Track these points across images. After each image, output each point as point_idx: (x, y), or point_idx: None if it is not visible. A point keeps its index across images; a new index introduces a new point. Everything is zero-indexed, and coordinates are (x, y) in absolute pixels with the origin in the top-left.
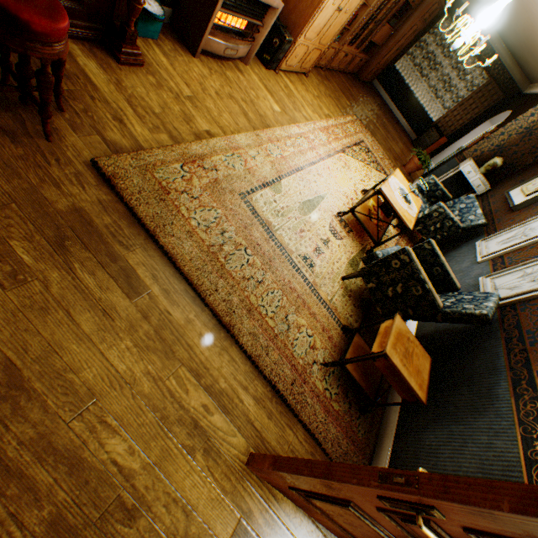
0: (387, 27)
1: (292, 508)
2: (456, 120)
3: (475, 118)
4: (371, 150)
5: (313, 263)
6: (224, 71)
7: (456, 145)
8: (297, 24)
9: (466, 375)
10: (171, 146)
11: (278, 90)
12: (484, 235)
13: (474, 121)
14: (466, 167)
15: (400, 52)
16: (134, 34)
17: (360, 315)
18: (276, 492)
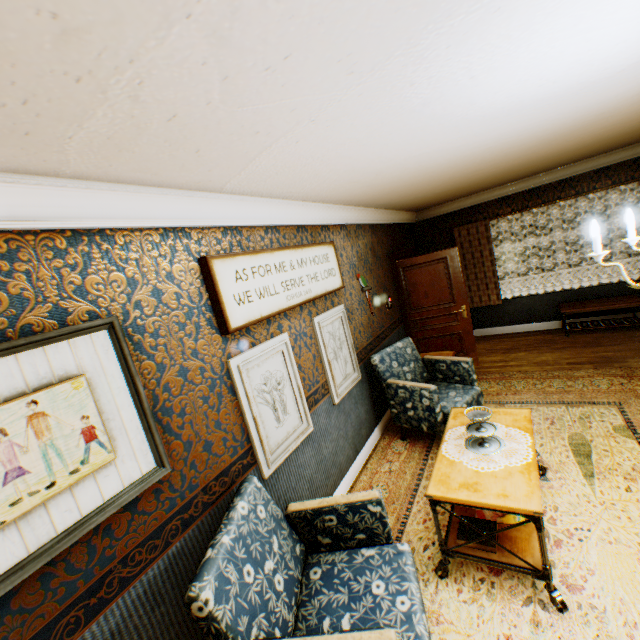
0: None
1: None
2: None
3: None
4: None
5: None
6: None
7: None
8: None
9: None
10: None
11: None
12: (241, 480)
13: None
14: None
15: None
16: None
17: None
18: None
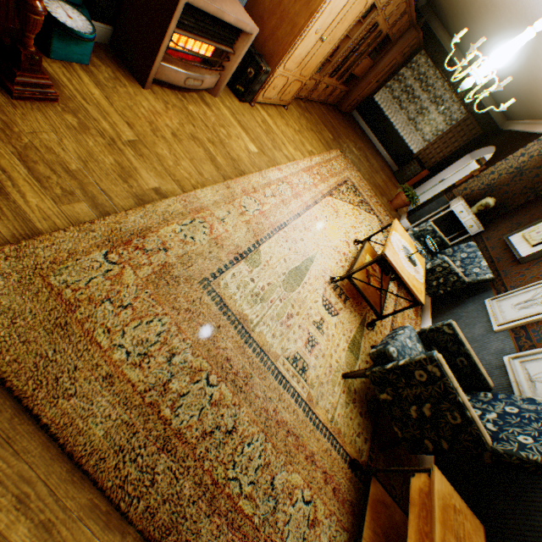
0: (367, 60)
1: None
2: (436, 153)
3: (455, 152)
4: (357, 187)
5: (305, 364)
6: (186, 104)
7: (437, 177)
8: (275, 53)
9: (530, 540)
10: (92, 221)
11: (255, 125)
12: (492, 291)
13: (454, 154)
14: (458, 207)
15: (379, 85)
16: (35, 55)
17: (368, 426)
18: None
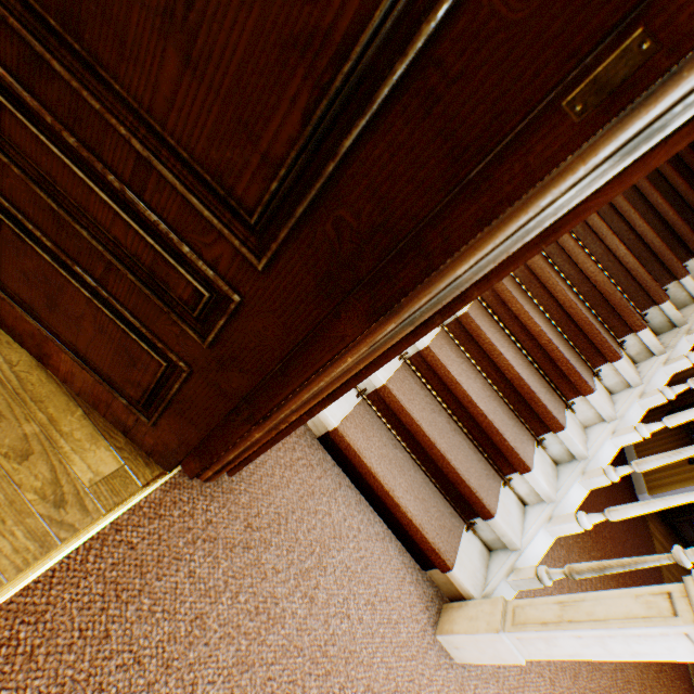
0: None
1: (29, 362)
2: None
3: None
4: None
5: None
6: None
7: None
8: None
9: None
10: None
11: None
12: None
13: None
14: None
15: None
16: None
17: None
18: (1, 333)
